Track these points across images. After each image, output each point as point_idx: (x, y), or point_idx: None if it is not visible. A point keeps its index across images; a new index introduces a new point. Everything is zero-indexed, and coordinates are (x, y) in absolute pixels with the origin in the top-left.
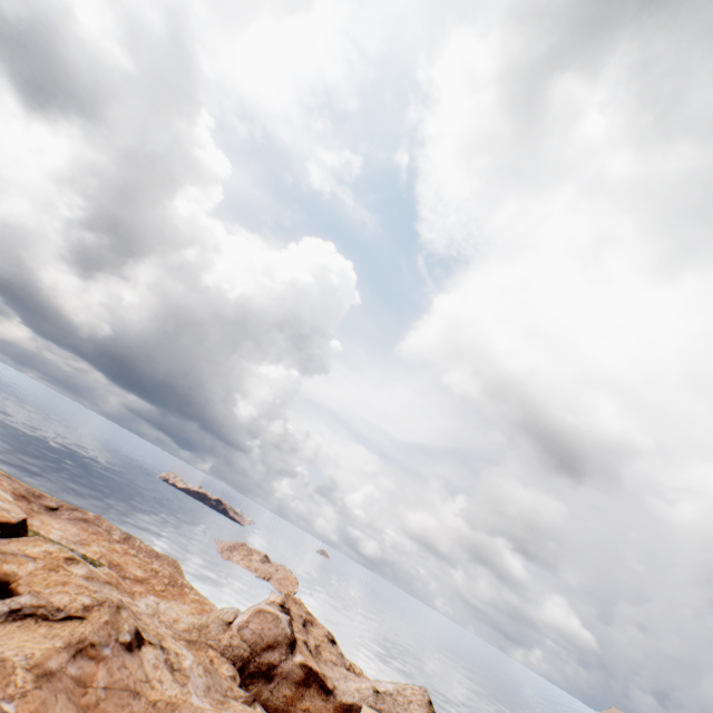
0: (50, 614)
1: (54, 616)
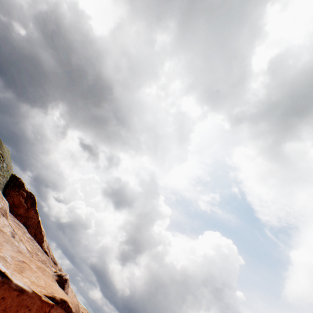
0: (82, 312)
1: (82, 312)
